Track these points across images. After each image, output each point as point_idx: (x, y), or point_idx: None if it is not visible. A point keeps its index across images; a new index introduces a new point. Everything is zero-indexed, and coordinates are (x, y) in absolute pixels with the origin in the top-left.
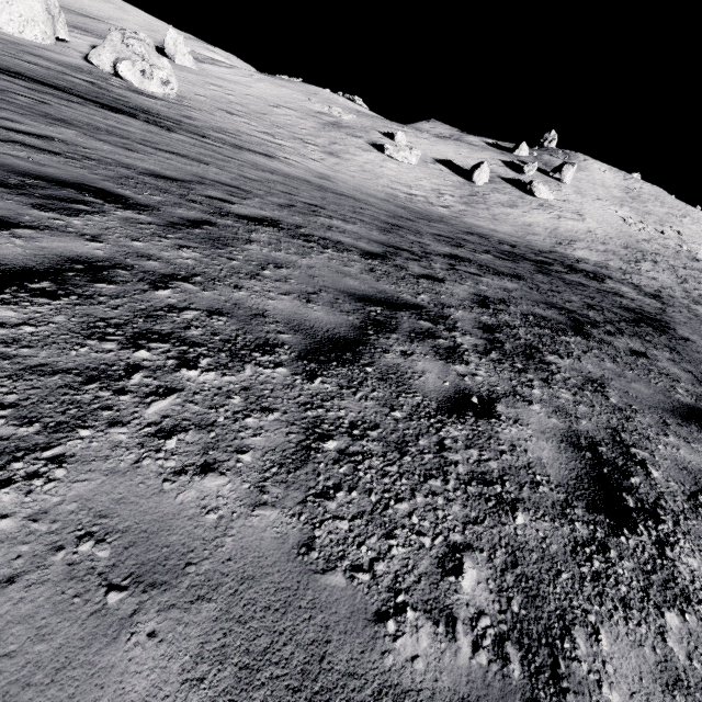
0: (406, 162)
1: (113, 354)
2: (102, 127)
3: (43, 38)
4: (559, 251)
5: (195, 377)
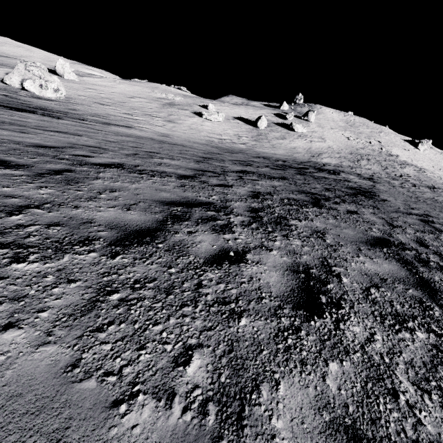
0: (216, 121)
1: None
2: (7, 121)
3: None
4: (313, 161)
5: (21, 268)
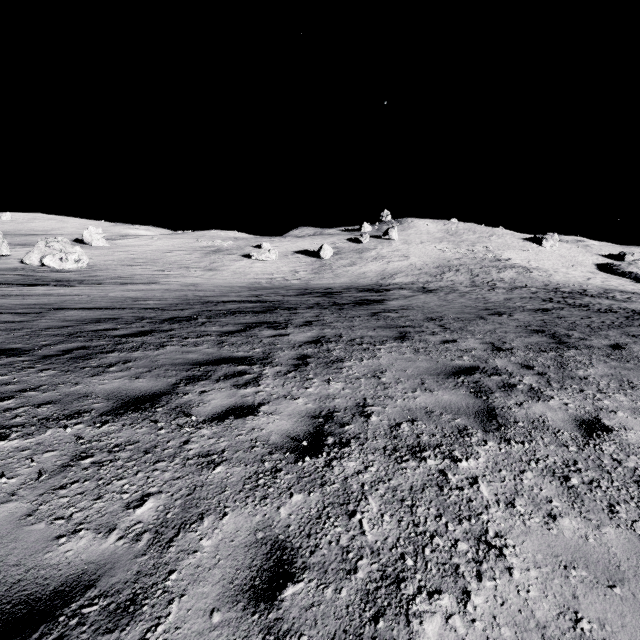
0: (269, 260)
1: None
2: (14, 294)
3: None
4: (379, 283)
5: None
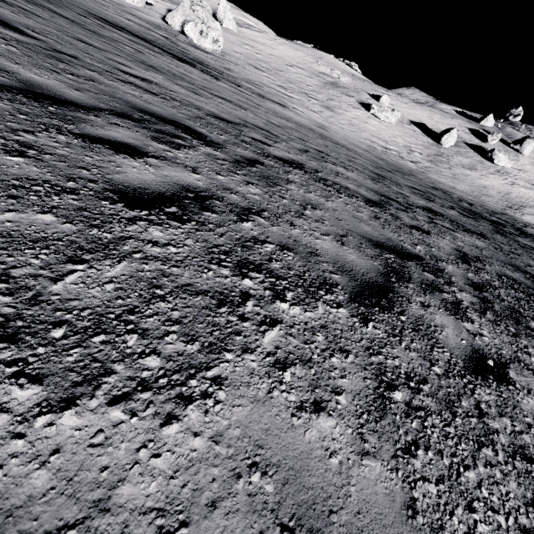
0: (386, 121)
1: (229, 280)
2: (177, 74)
3: (137, 2)
4: (509, 214)
5: (287, 310)
